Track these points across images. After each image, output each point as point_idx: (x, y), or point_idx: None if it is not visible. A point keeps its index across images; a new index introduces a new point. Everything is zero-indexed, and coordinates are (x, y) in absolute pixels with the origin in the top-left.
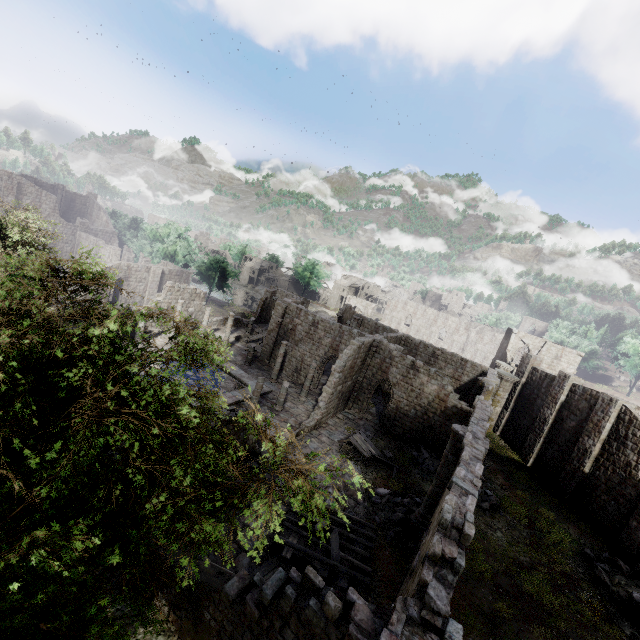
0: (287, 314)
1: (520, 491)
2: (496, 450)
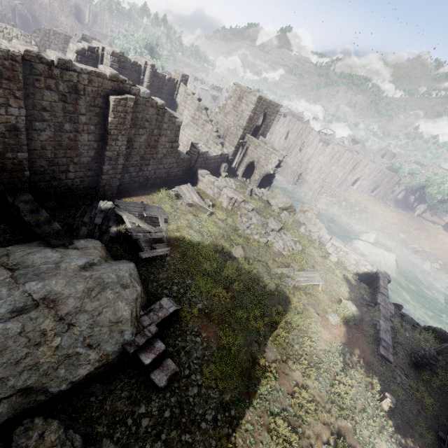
0: None
1: None
2: None
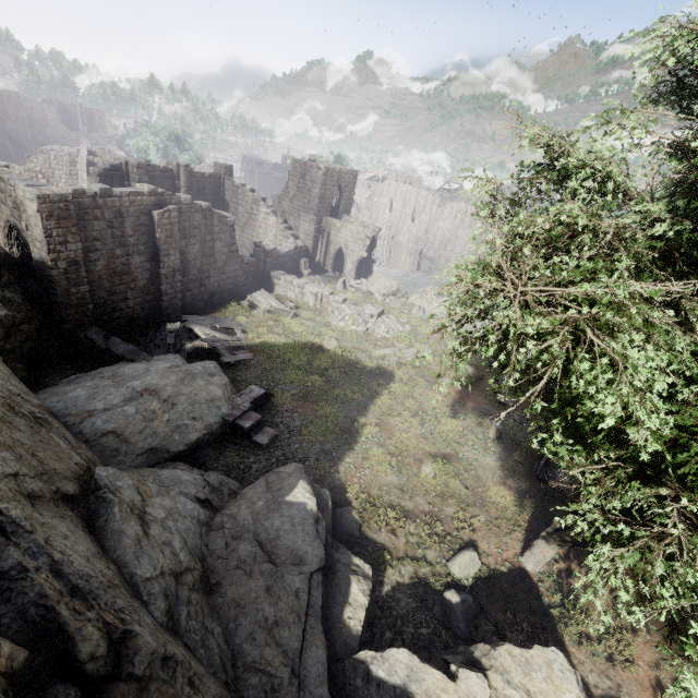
0: None
1: None
2: None
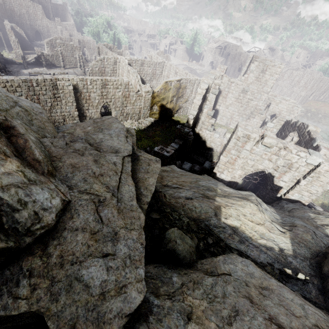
0: (100, 52)
1: (159, 132)
2: (181, 121)
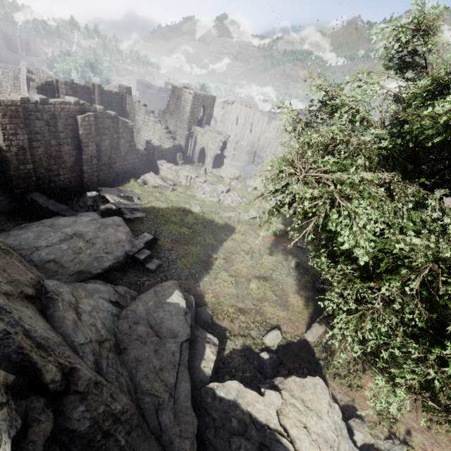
0: None
1: None
2: None
